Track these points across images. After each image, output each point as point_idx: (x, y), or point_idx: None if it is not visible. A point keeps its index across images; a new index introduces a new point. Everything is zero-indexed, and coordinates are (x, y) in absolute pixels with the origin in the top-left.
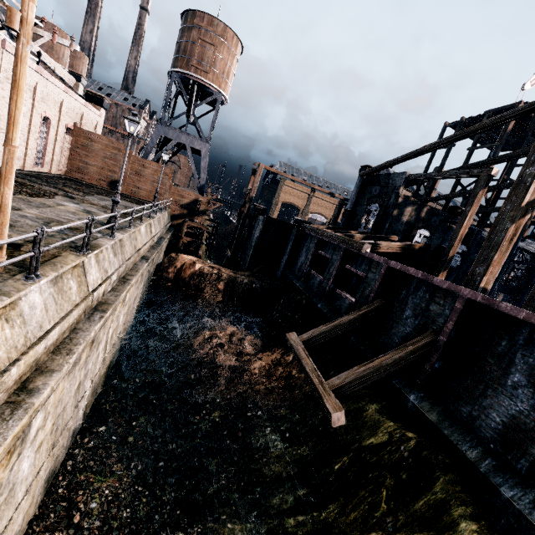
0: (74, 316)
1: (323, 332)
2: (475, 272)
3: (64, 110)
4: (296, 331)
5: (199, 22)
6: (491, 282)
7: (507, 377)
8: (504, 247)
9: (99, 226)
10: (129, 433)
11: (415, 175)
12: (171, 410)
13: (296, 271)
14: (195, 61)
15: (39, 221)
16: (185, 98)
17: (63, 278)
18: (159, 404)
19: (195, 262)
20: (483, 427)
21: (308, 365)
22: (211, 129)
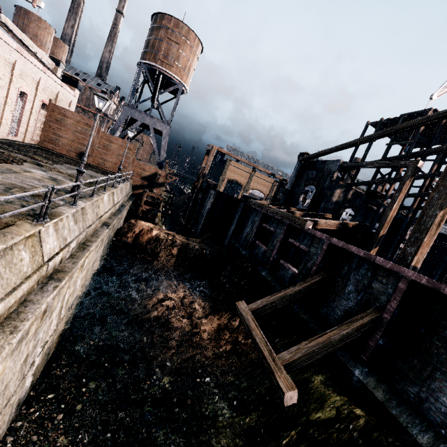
0: (24, 289)
1: (271, 302)
2: (406, 251)
3: (41, 87)
4: (242, 296)
5: (167, 23)
6: (420, 261)
7: None
8: (433, 230)
9: (63, 193)
10: (78, 401)
11: (347, 163)
12: (122, 374)
13: (242, 240)
14: (161, 55)
15: (0, 186)
16: (151, 86)
17: (14, 250)
18: (110, 367)
19: (152, 229)
20: (433, 411)
21: (259, 337)
22: (172, 114)
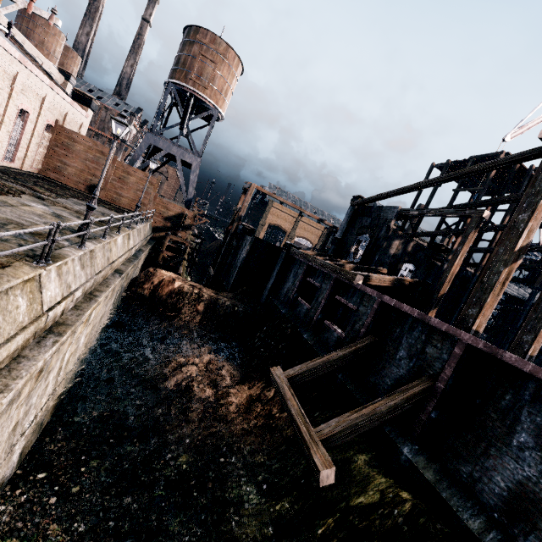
0: (18, 342)
1: (311, 368)
2: (467, 313)
3: (46, 106)
4: (279, 362)
5: (201, 38)
6: (483, 324)
7: (513, 436)
8: (497, 290)
9: (69, 232)
10: (75, 482)
11: (406, 210)
12: (131, 452)
13: (282, 296)
14: (194, 75)
15: None
16: (180, 109)
17: (9, 295)
18: (116, 444)
19: (174, 280)
20: (486, 492)
21: (294, 408)
22: (204, 144)
